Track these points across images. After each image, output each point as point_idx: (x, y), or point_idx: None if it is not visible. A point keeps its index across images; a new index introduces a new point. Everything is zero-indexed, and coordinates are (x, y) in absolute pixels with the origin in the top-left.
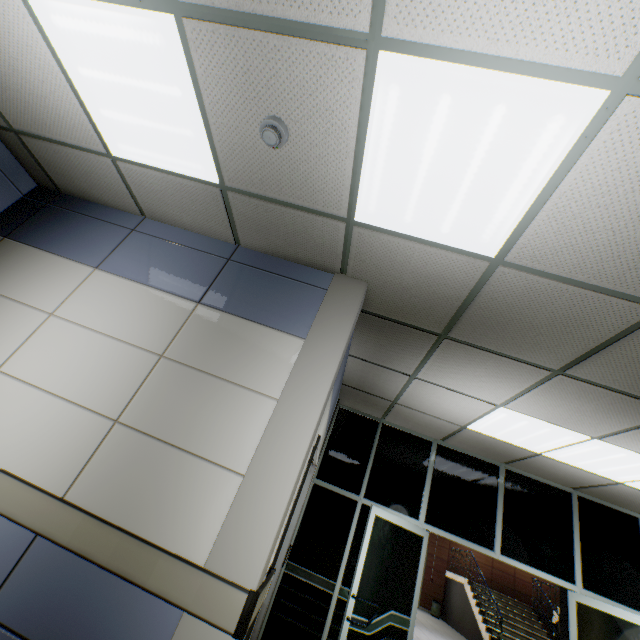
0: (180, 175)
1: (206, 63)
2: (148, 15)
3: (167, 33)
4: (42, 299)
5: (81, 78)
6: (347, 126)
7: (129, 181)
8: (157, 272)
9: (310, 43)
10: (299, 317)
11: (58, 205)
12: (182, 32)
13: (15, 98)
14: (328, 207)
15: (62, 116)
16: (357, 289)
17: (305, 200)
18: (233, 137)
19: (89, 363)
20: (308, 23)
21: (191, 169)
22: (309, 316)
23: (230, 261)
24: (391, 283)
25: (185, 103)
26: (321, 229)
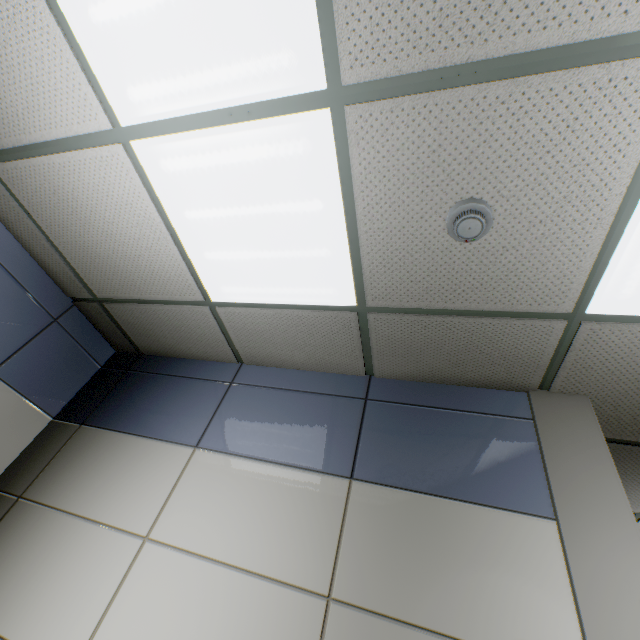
0: (299, 306)
1: (369, 156)
2: (292, 119)
3: (316, 134)
4: (131, 512)
5: (186, 223)
6: (610, 180)
7: (228, 326)
8: (276, 437)
9: (567, 73)
10: (517, 476)
11: (139, 369)
12: (338, 127)
13: (104, 265)
14: (538, 303)
15: (155, 271)
16: (579, 409)
17: (498, 301)
18: (392, 242)
19: (214, 634)
20: (567, 45)
21: (317, 296)
22: (532, 471)
23: (368, 401)
24: (636, 391)
25: (325, 216)
26: (517, 335)
